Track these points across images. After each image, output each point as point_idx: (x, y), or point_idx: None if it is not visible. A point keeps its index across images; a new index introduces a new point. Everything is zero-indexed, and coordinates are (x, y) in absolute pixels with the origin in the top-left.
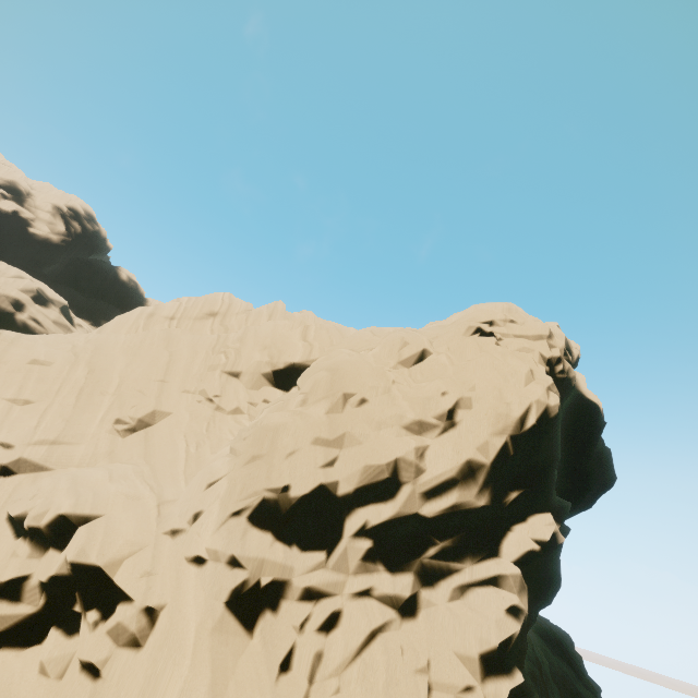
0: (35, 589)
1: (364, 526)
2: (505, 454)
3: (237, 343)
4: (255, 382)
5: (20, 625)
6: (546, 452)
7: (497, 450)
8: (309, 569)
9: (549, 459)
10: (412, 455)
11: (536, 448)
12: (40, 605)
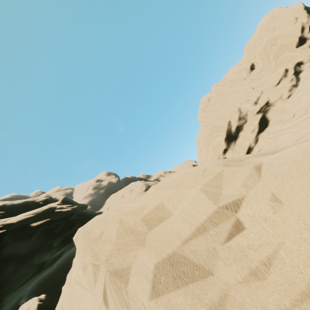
0: (291, 77)
1: (306, 33)
2: (306, 11)
3: (232, 82)
4: (248, 75)
5: (295, 81)
6: (307, 8)
7: (305, 12)
8: (309, 42)
9: (309, 8)
10: (299, 23)
11: (306, 8)
12: (294, 77)
